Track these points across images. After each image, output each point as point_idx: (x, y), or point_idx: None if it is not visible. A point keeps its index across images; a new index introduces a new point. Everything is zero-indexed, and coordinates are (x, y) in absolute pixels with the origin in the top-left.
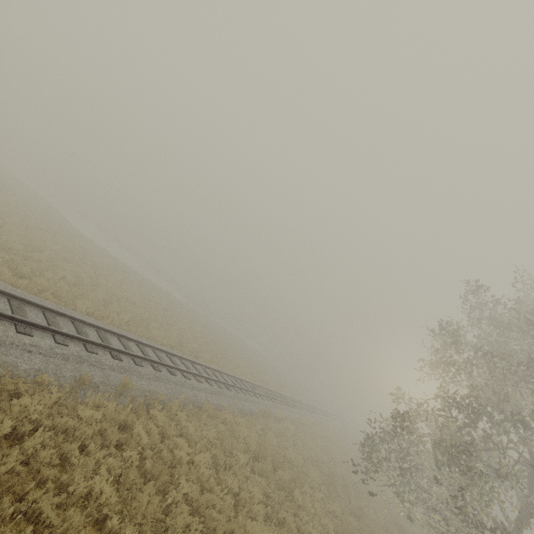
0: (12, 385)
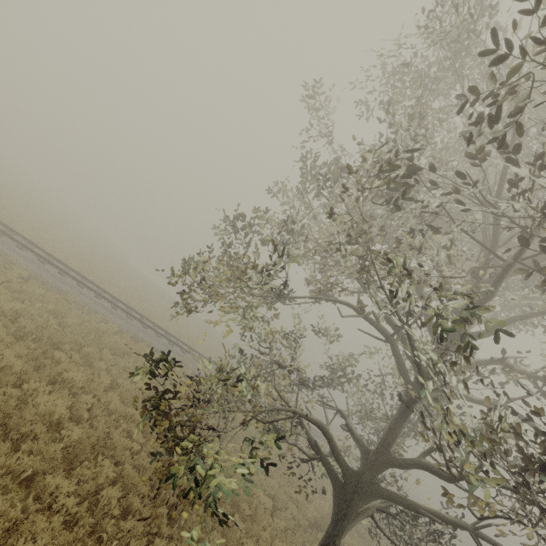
0: None
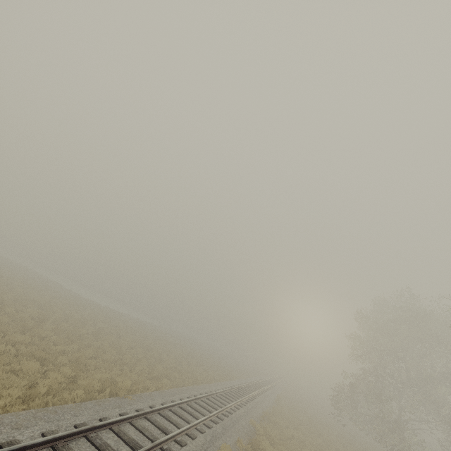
0: (266, 430)
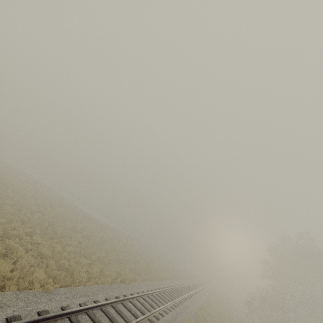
0: (203, 316)
